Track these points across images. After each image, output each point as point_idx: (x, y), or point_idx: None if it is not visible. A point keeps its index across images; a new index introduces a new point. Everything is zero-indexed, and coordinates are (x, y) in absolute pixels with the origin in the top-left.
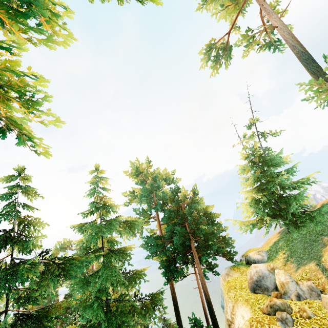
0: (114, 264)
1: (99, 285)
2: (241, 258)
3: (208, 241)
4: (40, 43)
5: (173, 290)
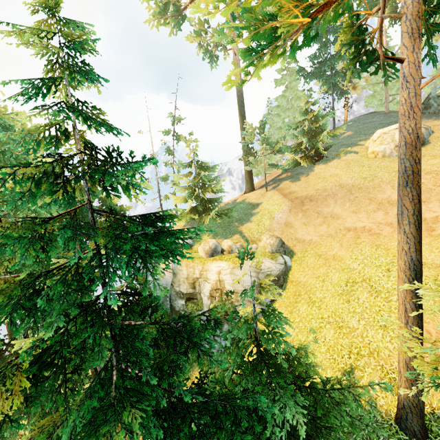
0: None
1: None
2: None
3: None
4: None
5: None
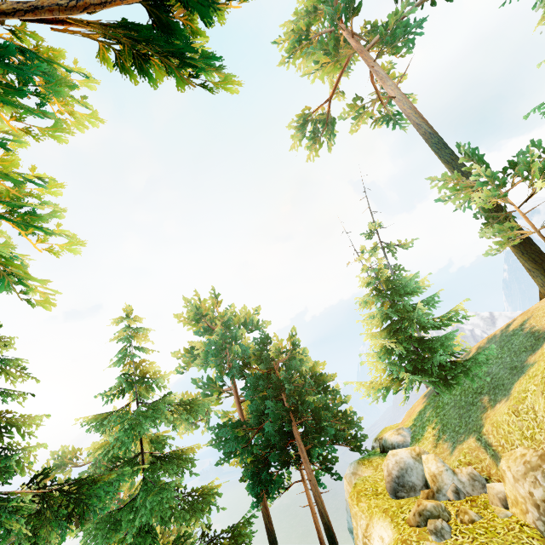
0: (164, 482)
1: (138, 524)
2: (373, 443)
3: (321, 422)
4: (51, 136)
5: (267, 516)
